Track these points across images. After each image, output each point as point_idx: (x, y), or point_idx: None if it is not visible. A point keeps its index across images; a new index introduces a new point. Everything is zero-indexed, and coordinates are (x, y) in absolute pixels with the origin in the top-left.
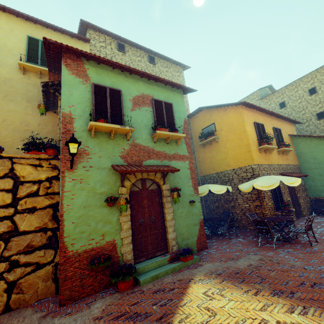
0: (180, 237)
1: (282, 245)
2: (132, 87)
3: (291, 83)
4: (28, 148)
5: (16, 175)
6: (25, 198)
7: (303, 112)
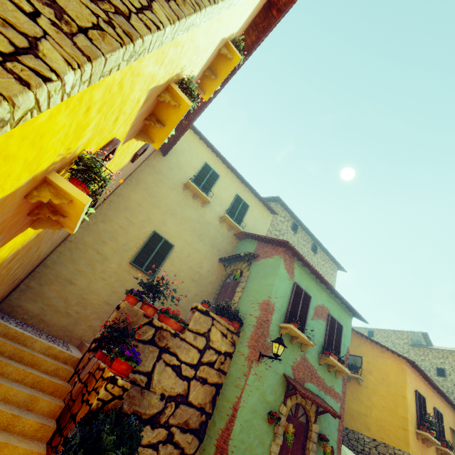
0: None
1: None
2: (318, 295)
3: None
4: (223, 312)
5: (209, 337)
6: (205, 365)
7: None
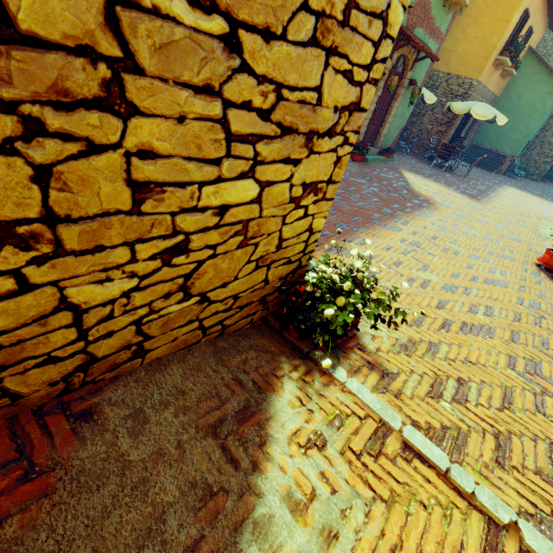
0: (386, 137)
1: (444, 171)
2: None
3: None
4: None
5: None
6: None
7: None
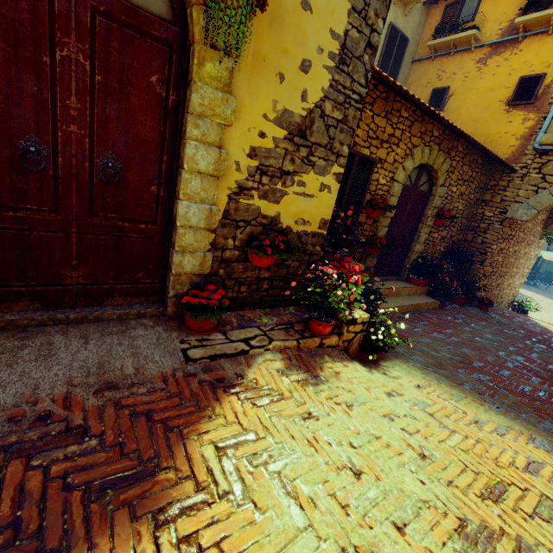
0: None
1: (531, 286)
2: None
3: None
4: None
5: None
6: None
7: None
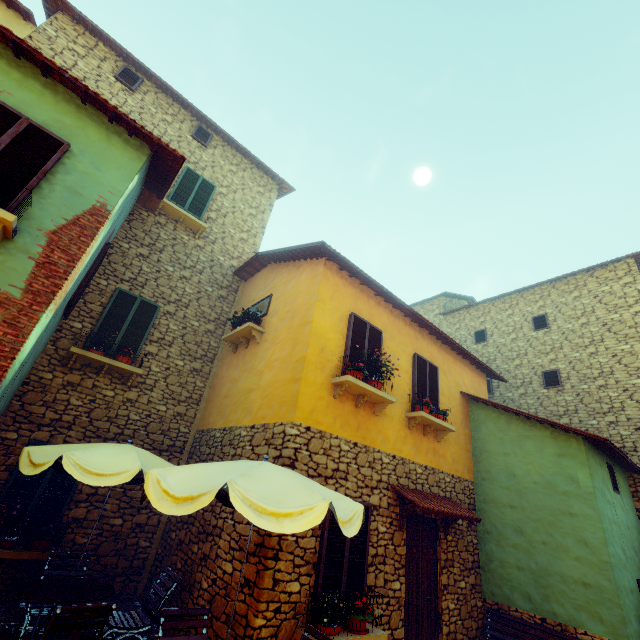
0: None
1: None
2: None
3: (503, 296)
4: None
5: None
6: None
7: (518, 362)
